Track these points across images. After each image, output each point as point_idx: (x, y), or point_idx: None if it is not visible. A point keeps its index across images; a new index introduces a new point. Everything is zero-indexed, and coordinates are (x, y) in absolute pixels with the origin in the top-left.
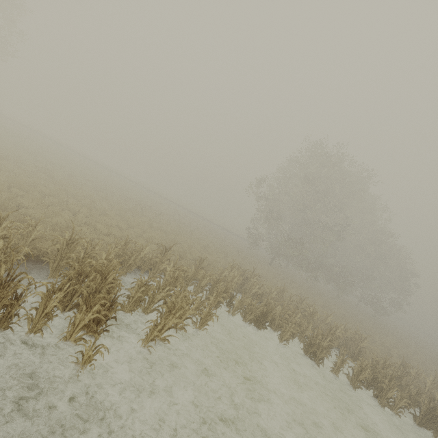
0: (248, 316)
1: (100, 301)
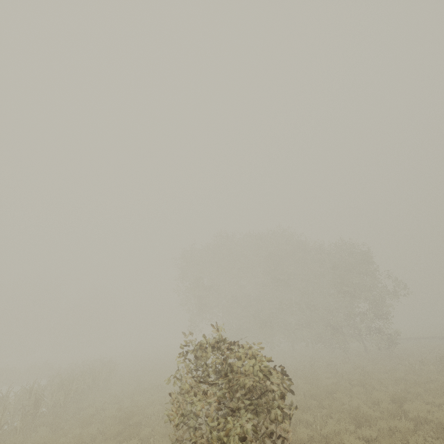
0: None
1: None
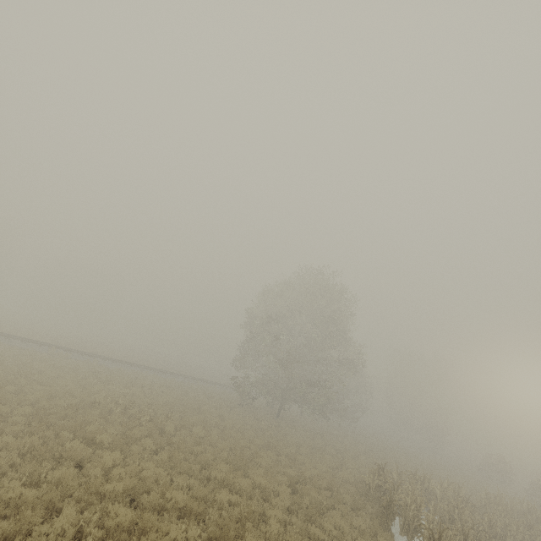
0: None
1: None
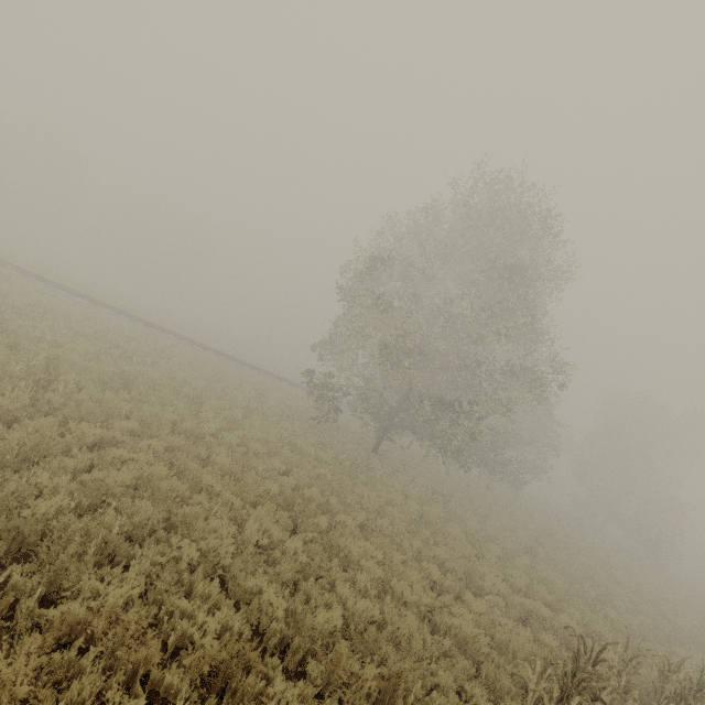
0: None
1: None
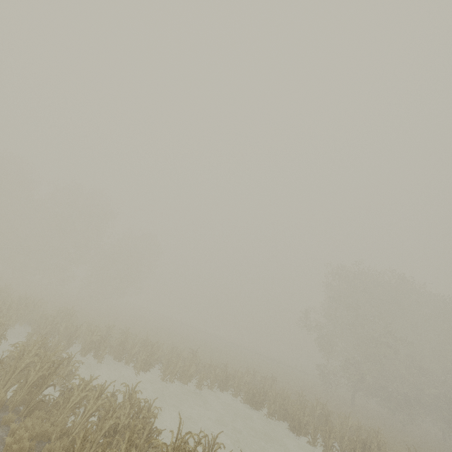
0: (245, 397)
1: (147, 353)
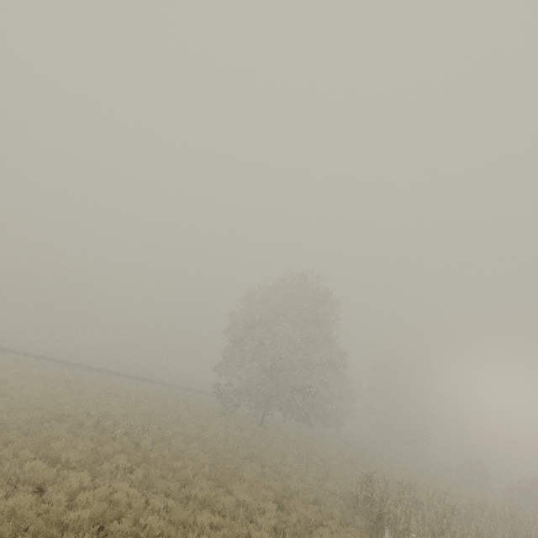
0: None
1: None
